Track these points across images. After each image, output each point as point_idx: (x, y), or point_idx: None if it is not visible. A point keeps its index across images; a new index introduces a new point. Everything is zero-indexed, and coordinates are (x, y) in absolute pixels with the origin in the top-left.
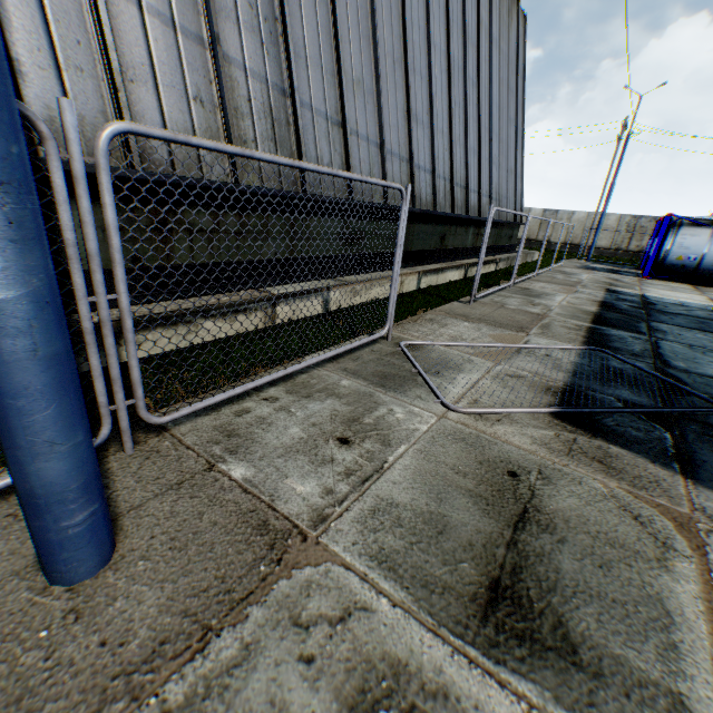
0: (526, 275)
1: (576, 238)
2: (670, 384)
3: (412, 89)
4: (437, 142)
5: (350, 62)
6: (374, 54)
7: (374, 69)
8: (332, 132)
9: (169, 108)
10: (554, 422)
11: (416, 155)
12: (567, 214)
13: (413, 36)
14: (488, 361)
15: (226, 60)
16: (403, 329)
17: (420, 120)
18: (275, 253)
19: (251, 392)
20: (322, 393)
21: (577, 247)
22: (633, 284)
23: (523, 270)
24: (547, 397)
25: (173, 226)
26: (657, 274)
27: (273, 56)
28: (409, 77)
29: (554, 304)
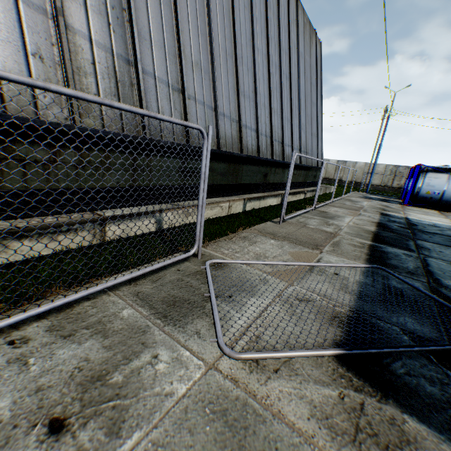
0: (325, 202)
1: (358, 179)
2: (448, 308)
3: (241, 74)
4: (260, 111)
5: (190, 50)
6: (210, 47)
7: (210, 57)
8: (173, 95)
9: (4, 58)
10: (339, 371)
11: (243, 118)
12: (352, 163)
13: (242, 40)
14: (282, 281)
15: (71, 30)
16: (217, 246)
17: (247, 96)
18: (118, 182)
19: (4, 330)
20: (89, 330)
21: (359, 184)
22: (398, 209)
23: (323, 198)
24: (333, 328)
25: (3, 157)
26: (414, 203)
27: (119, 34)
28: (238, 66)
29: (343, 224)
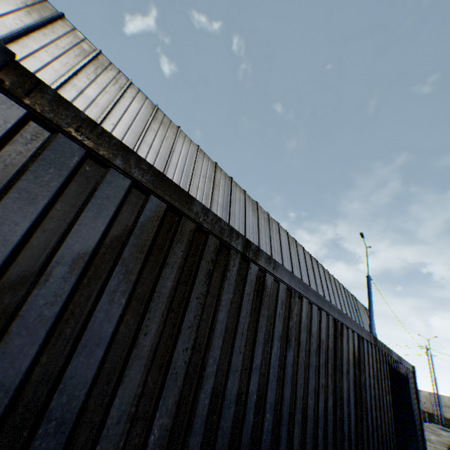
0: None
1: (428, 408)
2: None
3: None
4: None
5: None
6: None
7: None
8: None
9: None
10: None
11: None
12: None
13: None
14: None
15: None
16: None
17: None
18: None
19: None
20: None
21: (432, 415)
22: None
23: None
24: None
25: None
26: None
27: None
28: None
29: (431, 437)
